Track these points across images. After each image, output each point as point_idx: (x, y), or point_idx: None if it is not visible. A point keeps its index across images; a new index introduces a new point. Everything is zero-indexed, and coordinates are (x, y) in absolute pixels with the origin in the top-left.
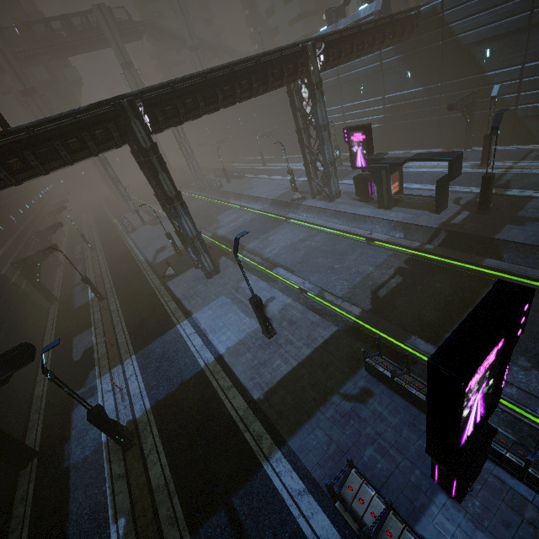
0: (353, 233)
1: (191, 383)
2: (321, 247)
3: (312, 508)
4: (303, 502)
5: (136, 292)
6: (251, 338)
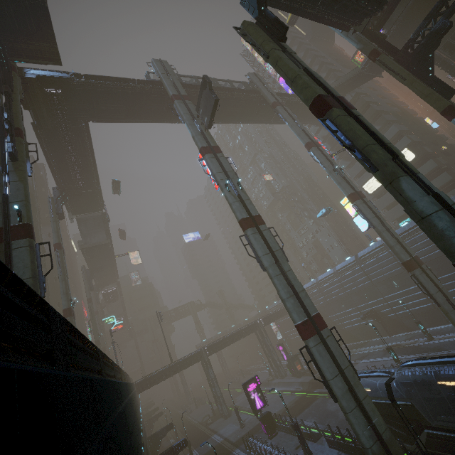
0: (285, 390)
1: (215, 447)
2: (275, 400)
3: (241, 453)
4: (240, 453)
5: (194, 433)
6: (237, 430)
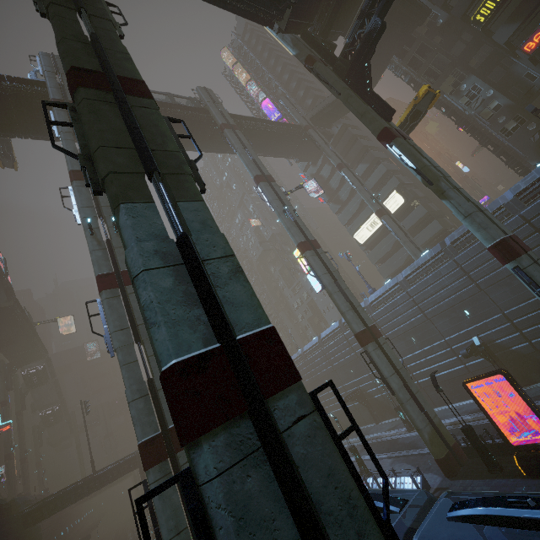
0: None
1: None
2: None
3: None
4: None
5: None
6: None
